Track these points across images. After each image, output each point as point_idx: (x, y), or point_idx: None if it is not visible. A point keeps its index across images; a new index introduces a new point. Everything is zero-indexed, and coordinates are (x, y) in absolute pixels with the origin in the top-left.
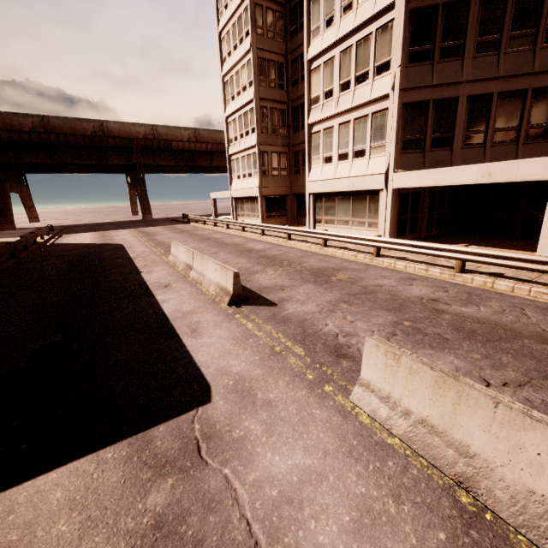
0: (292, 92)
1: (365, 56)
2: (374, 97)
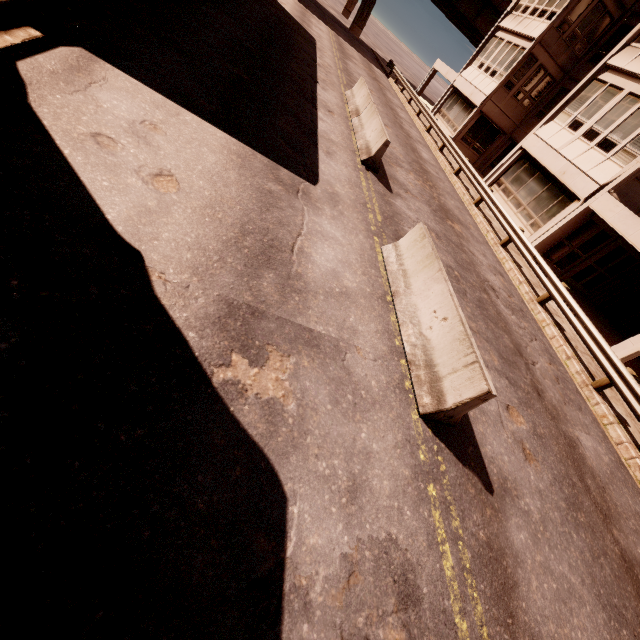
0: None
1: None
2: None
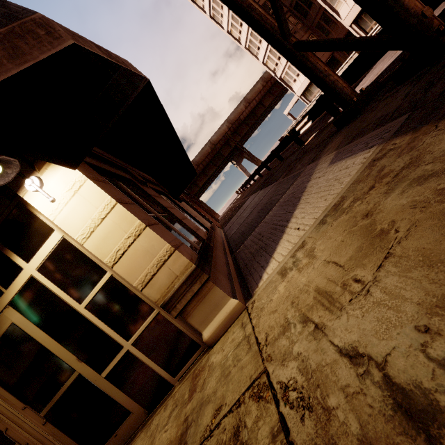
0: (286, 2)
1: None
2: None
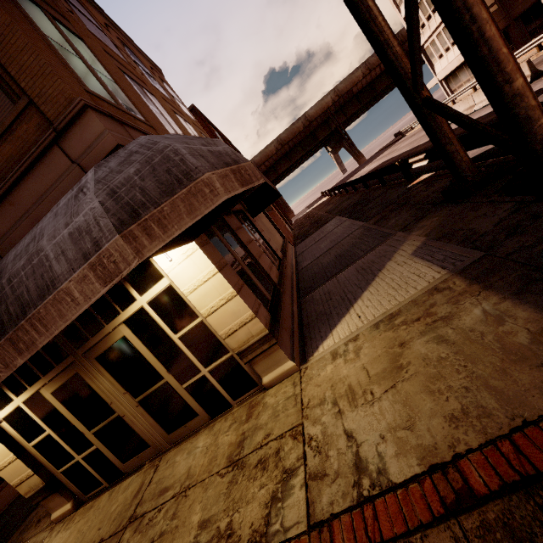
0: None
1: None
2: None
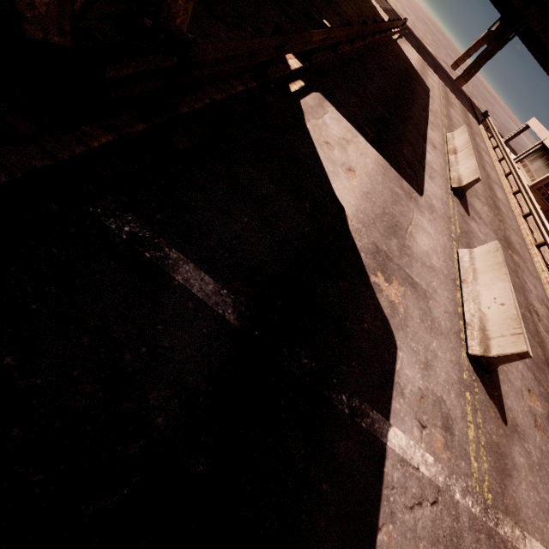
0: None
1: None
2: None
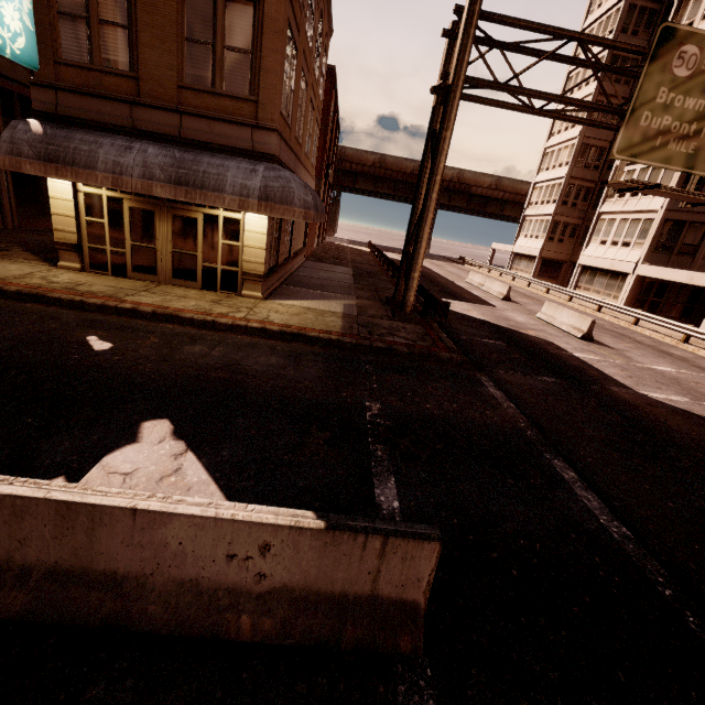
0: (604, 175)
1: (655, 178)
2: (649, 209)
